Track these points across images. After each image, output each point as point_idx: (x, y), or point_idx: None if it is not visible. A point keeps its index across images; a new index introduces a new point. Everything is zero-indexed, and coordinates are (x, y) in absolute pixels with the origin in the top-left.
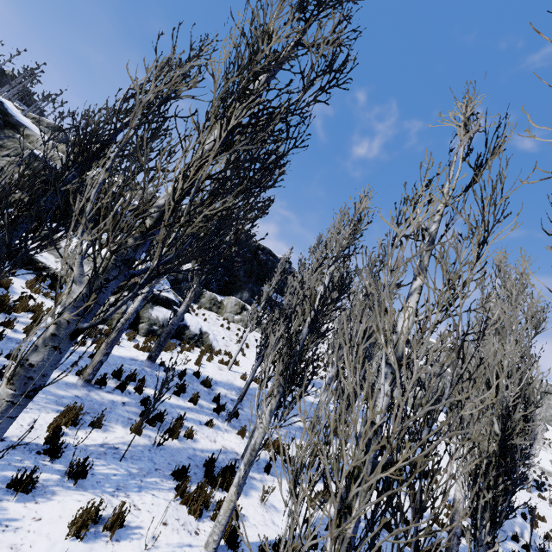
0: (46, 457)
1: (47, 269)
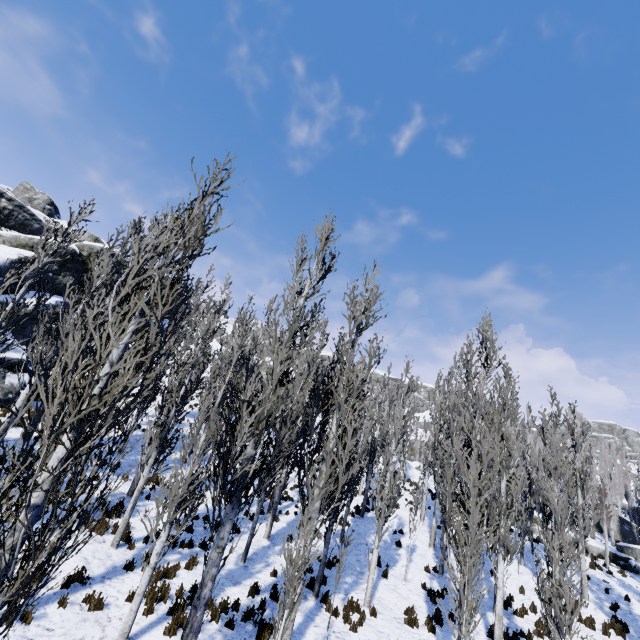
0: None
1: None
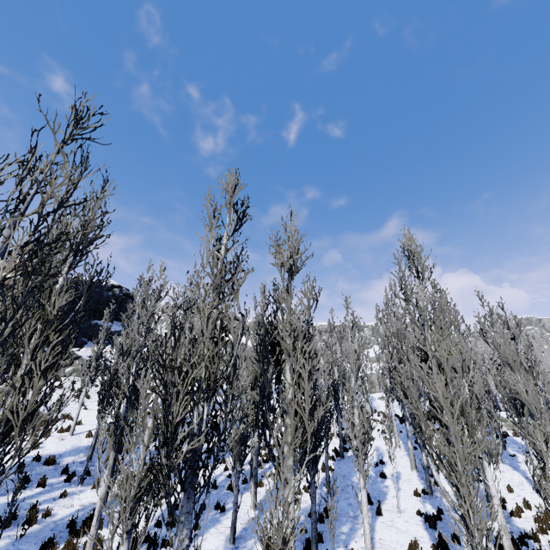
0: None
1: None
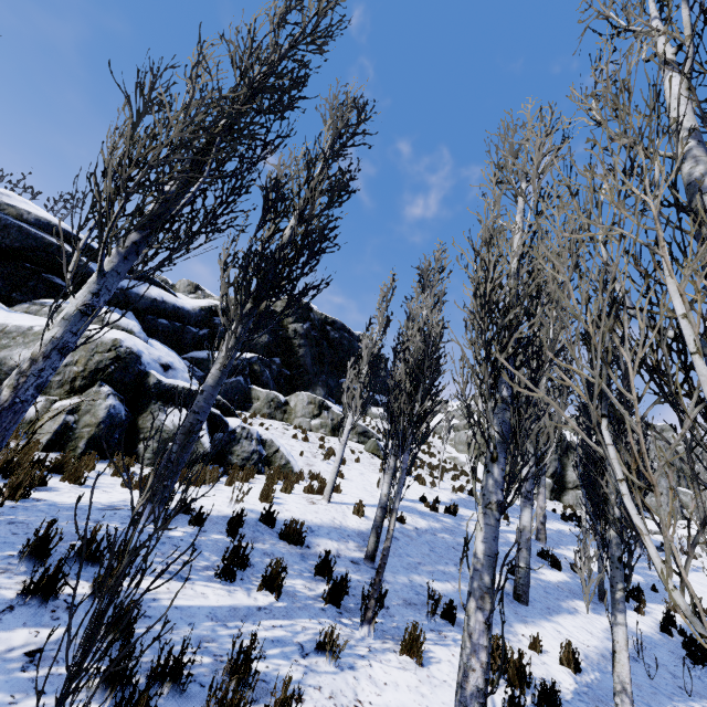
0: None
1: None
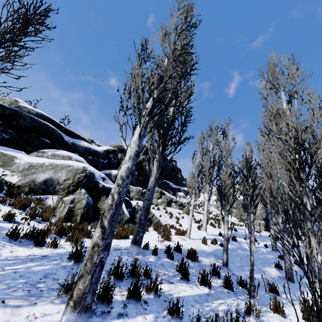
0: None
1: (2, 182)
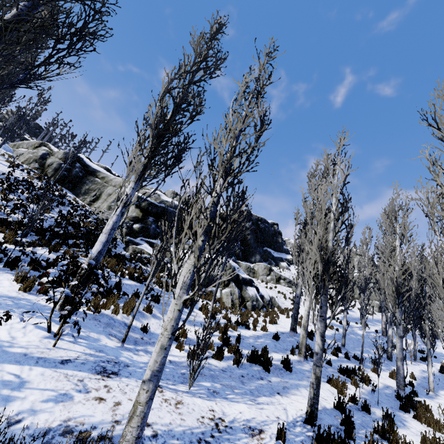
0: (364, 412)
1: None
